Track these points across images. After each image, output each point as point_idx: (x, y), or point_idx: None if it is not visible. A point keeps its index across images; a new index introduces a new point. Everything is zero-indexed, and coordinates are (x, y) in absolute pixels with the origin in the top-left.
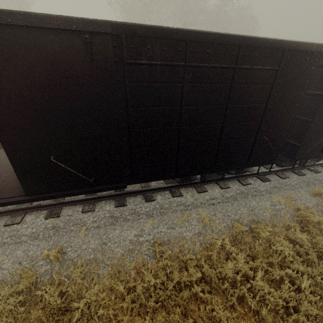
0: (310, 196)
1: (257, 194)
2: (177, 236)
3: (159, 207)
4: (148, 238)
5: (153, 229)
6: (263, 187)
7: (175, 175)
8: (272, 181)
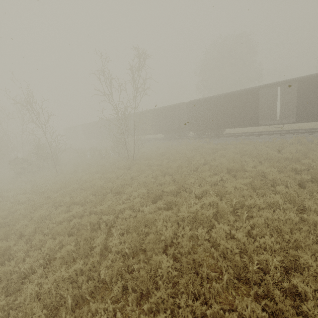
0: None
1: None
2: None
3: None
4: None
5: None
6: None
7: None
8: None
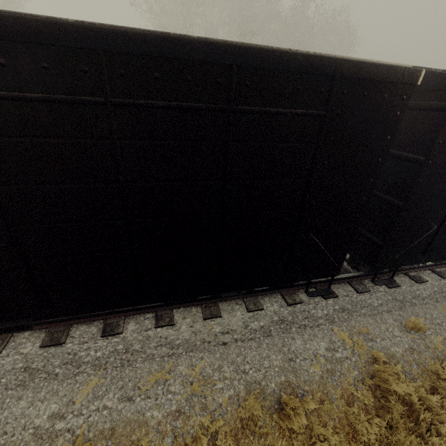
0: (400, 330)
1: (309, 323)
2: (133, 419)
3: (123, 348)
4: (74, 423)
5: (92, 400)
6: (322, 310)
7: (140, 301)
8: (340, 297)
